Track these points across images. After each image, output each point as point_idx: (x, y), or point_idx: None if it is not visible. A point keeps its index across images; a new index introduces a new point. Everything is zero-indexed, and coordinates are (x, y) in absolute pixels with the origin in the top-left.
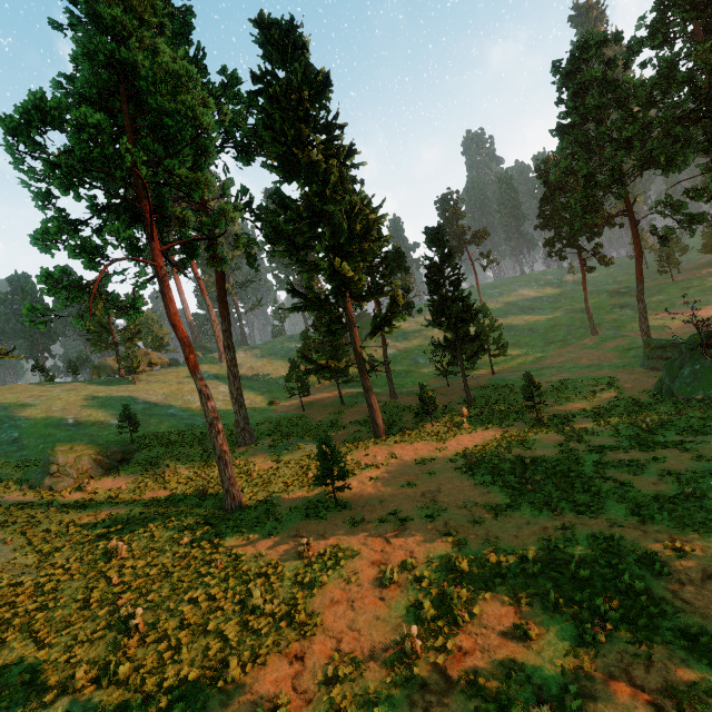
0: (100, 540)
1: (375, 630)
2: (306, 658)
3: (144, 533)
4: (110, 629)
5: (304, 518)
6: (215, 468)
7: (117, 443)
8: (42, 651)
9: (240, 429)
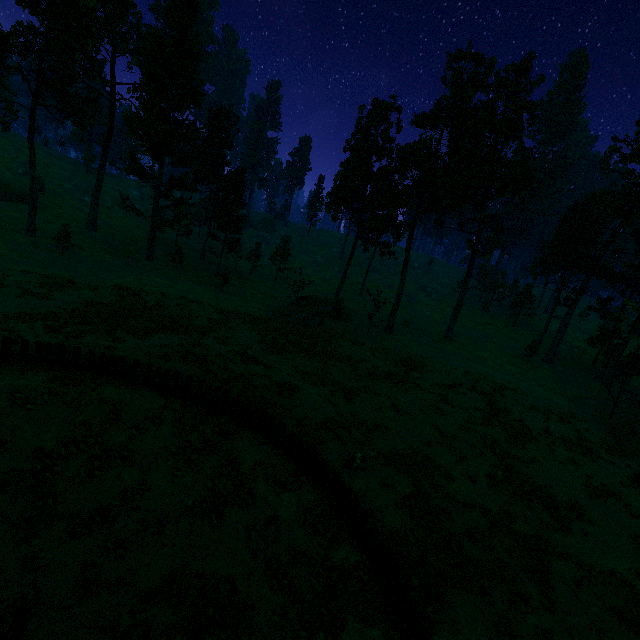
0: None
1: None
2: None
3: None
4: None
5: (44, 250)
6: (52, 226)
7: (21, 191)
8: None
9: (89, 220)
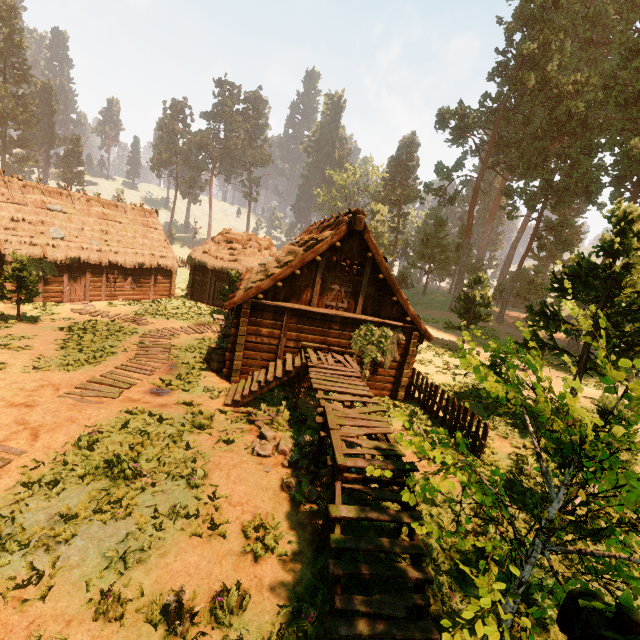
0: None
1: None
2: None
3: None
4: None
5: None
6: None
7: None
8: None
9: None
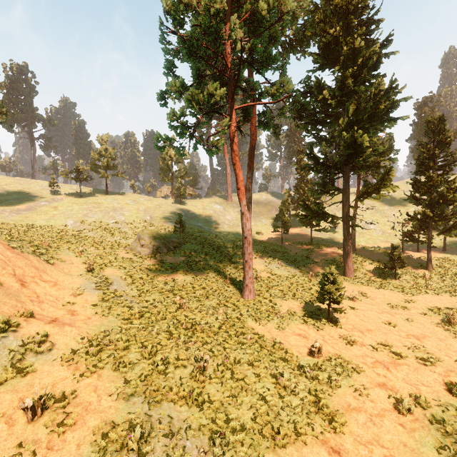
0: (170, 293)
1: (406, 456)
2: (342, 454)
3: (194, 297)
4: (186, 360)
5: (303, 323)
6: (230, 267)
7: (174, 236)
8: (149, 360)
9: None
